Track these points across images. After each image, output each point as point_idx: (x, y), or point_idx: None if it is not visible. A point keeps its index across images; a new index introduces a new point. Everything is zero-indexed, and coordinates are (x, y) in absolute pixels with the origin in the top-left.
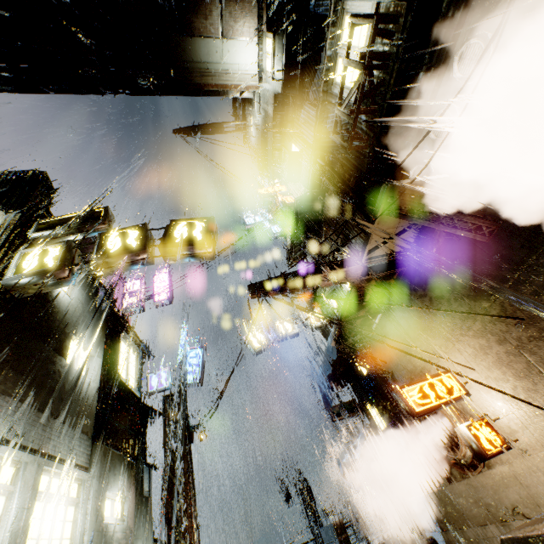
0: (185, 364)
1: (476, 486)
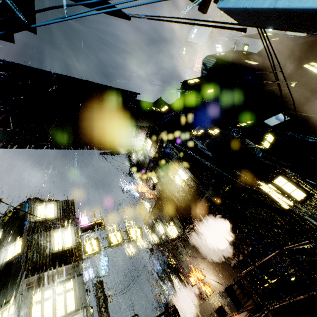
0: (100, 265)
1: (206, 304)
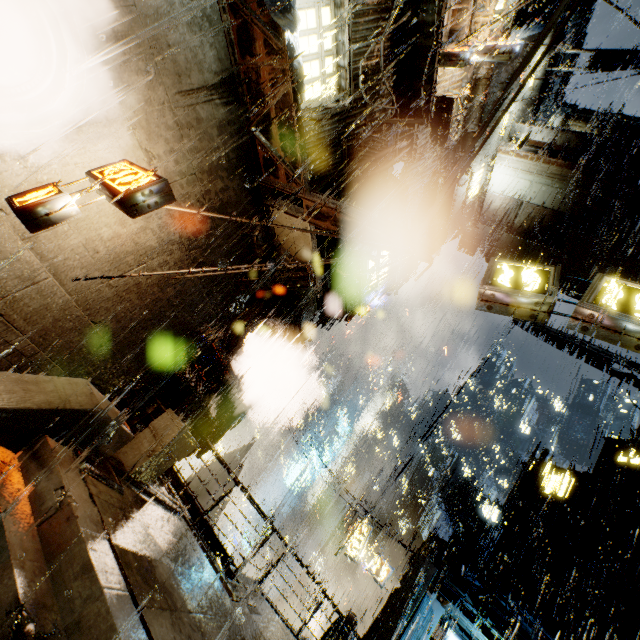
0: None
1: None
